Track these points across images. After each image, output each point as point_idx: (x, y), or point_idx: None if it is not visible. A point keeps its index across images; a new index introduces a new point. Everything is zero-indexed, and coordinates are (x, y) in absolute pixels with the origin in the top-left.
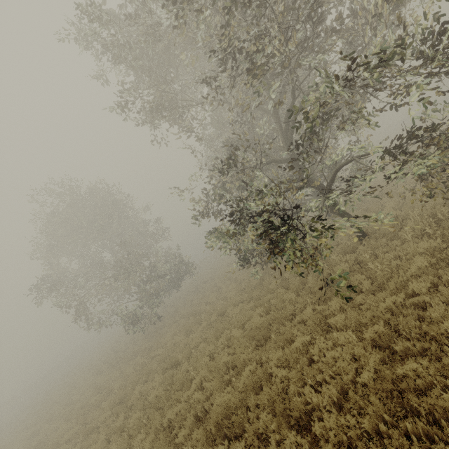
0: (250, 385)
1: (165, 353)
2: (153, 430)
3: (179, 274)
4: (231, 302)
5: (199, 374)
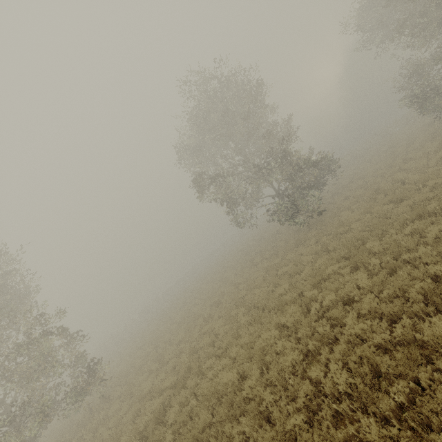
0: None
1: (375, 220)
2: None
3: (323, 172)
4: None
5: None
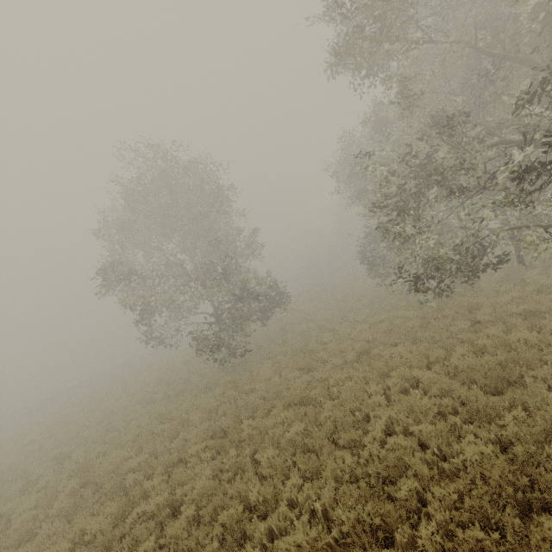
0: (539, 435)
1: (275, 387)
2: (330, 474)
3: (271, 304)
4: (380, 341)
5: (385, 414)
